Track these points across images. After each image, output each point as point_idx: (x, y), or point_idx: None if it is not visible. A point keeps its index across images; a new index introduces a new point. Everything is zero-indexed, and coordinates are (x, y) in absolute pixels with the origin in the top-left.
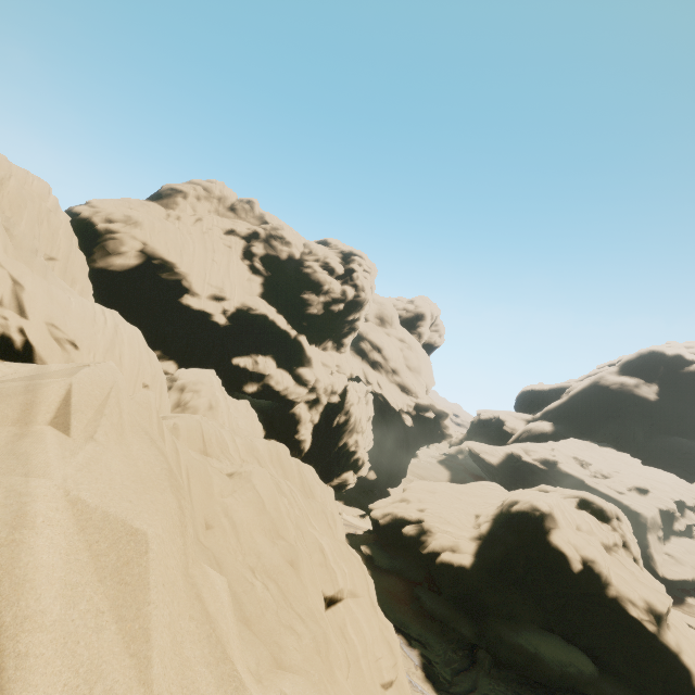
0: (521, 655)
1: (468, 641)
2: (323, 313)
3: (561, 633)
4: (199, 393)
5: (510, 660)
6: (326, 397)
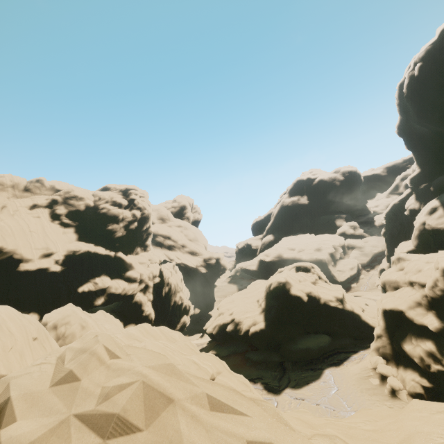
0: (301, 352)
1: (279, 362)
2: (126, 233)
3: (313, 331)
4: (69, 323)
5: (298, 358)
6: (151, 282)
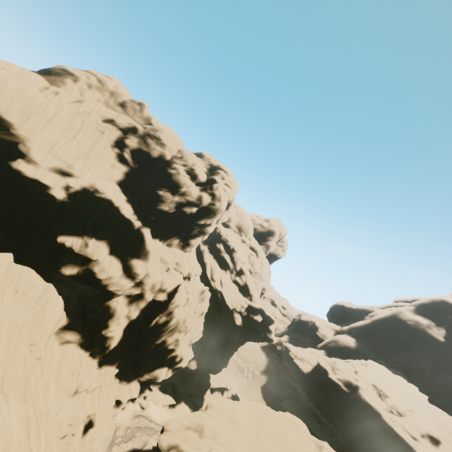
0: None
1: None
2: (174, 211)
3: None
4: None
5: None
6: (151, 294)
